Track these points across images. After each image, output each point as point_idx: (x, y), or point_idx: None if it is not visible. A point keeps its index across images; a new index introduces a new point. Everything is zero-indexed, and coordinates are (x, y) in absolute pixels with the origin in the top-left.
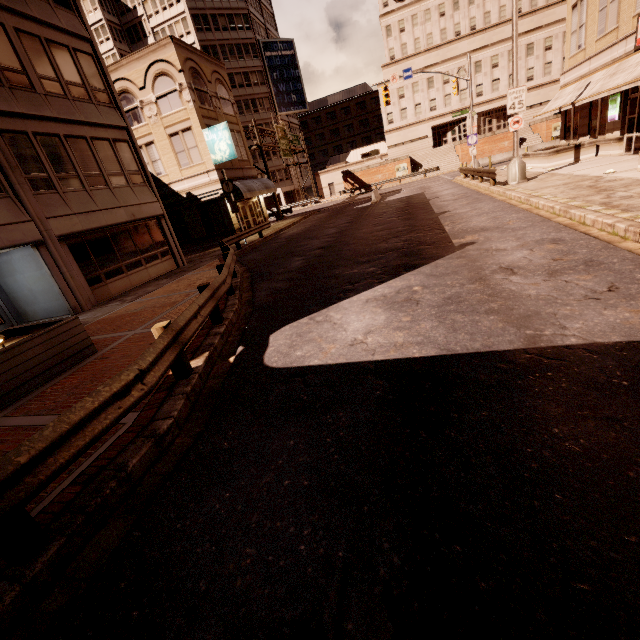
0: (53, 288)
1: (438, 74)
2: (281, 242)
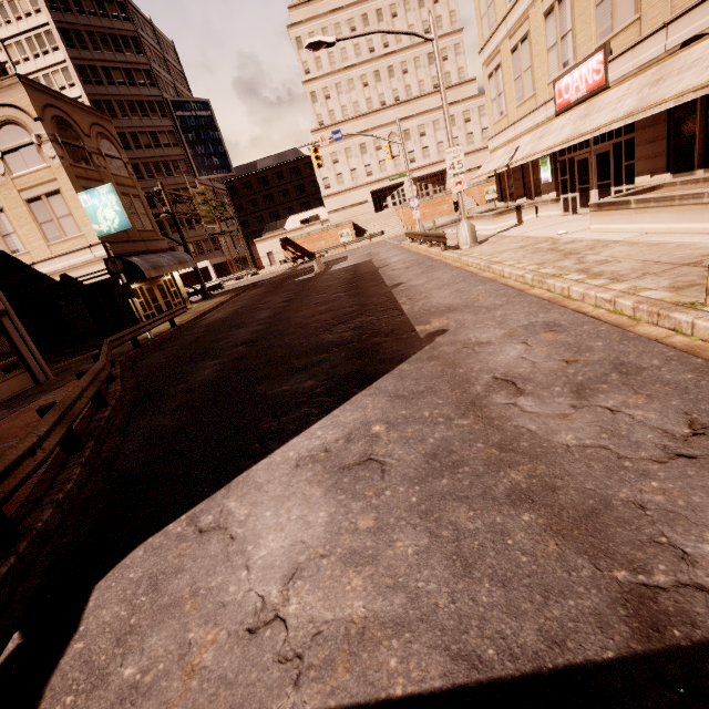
0: None
1: (370, 140)
2: (197, 333)
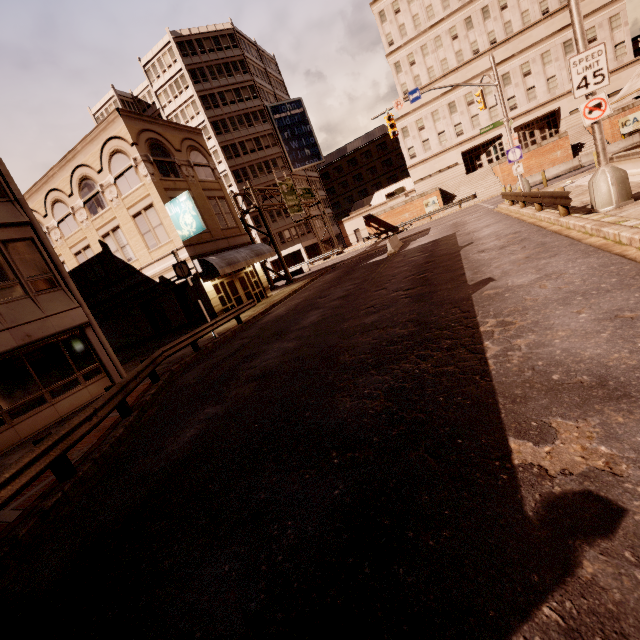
0: None
1: (460, 97)
2: (246, 338)
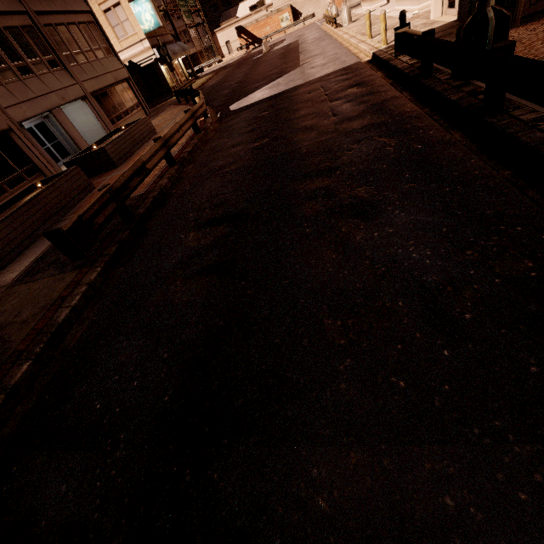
0: (95, 127)
1: None
2: (209, 89)
